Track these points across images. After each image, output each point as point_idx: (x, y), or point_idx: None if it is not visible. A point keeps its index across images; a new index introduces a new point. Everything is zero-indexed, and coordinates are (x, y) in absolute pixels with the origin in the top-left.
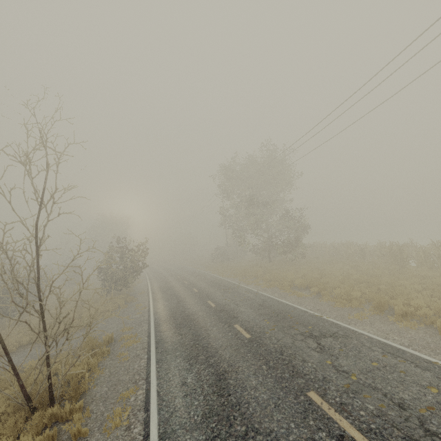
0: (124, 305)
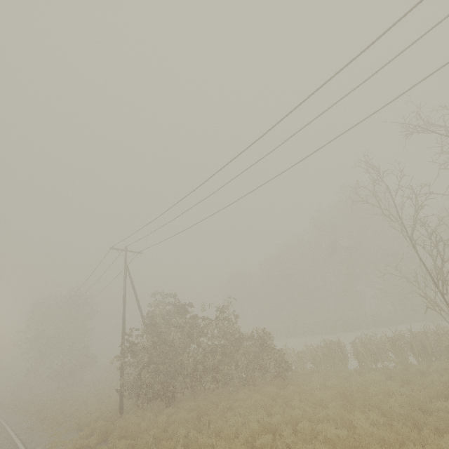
0: None
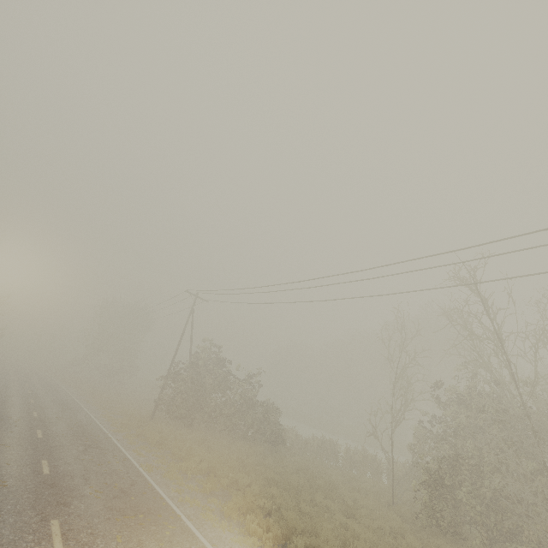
0: None
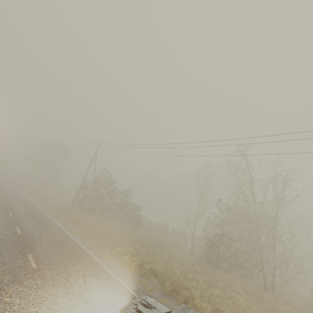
0: None
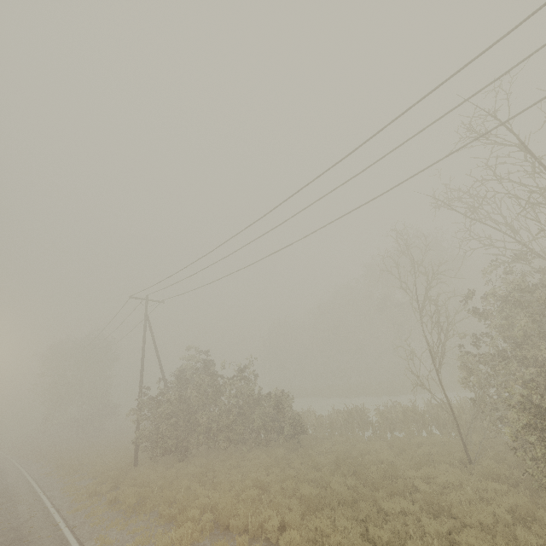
0: None
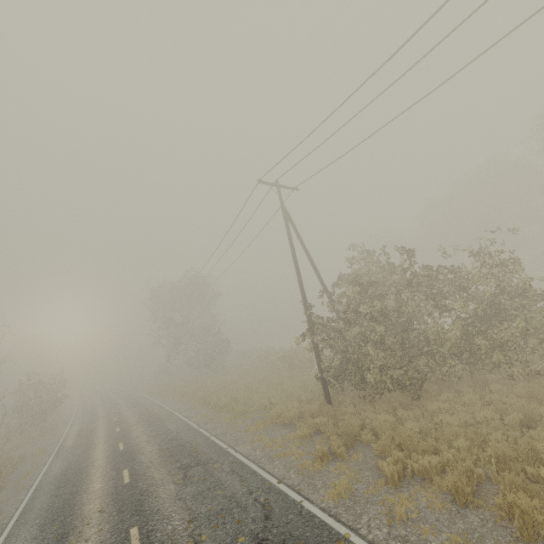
0: (40, 436)
